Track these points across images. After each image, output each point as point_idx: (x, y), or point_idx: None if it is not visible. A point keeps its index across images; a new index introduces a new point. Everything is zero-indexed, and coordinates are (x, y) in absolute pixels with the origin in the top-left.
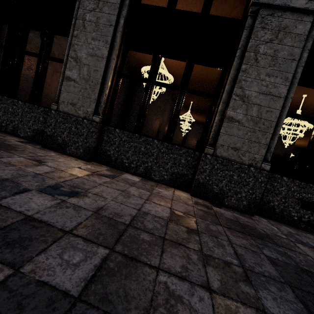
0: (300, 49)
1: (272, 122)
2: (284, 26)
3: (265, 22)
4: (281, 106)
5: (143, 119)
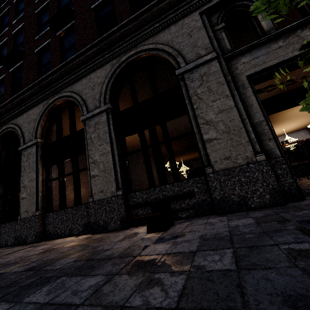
0: (107, 127)
1: (111, 167)
2: (97, 122)
3: (89, 125)
4: (111, 156)
5: (63, 199)
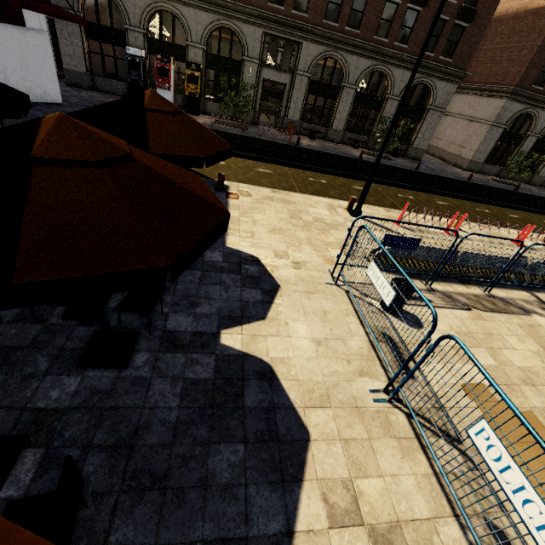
0: None
1: None
2: None
3: None
4: None
5: None
